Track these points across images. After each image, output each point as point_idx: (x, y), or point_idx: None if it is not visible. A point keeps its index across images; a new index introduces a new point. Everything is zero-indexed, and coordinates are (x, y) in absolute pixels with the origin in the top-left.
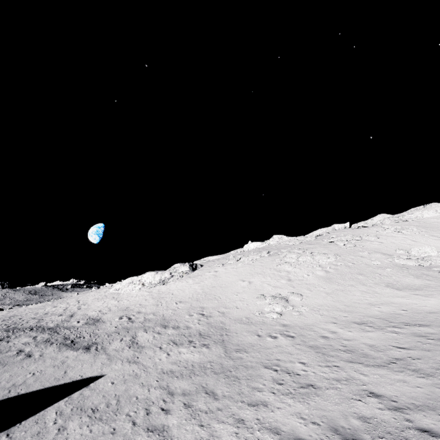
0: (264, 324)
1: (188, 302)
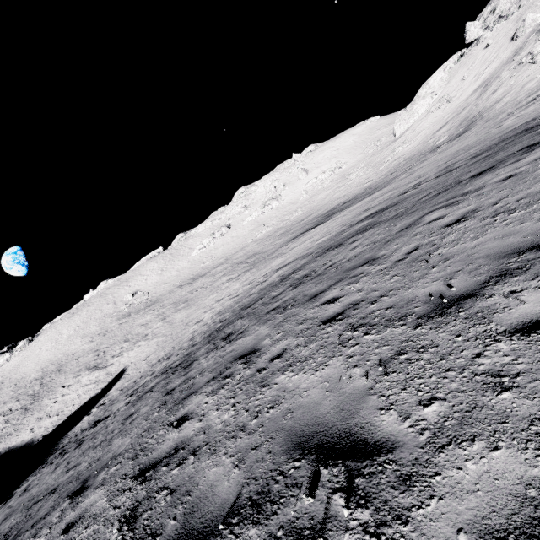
0: (17, 380)
1: (4, 376)
